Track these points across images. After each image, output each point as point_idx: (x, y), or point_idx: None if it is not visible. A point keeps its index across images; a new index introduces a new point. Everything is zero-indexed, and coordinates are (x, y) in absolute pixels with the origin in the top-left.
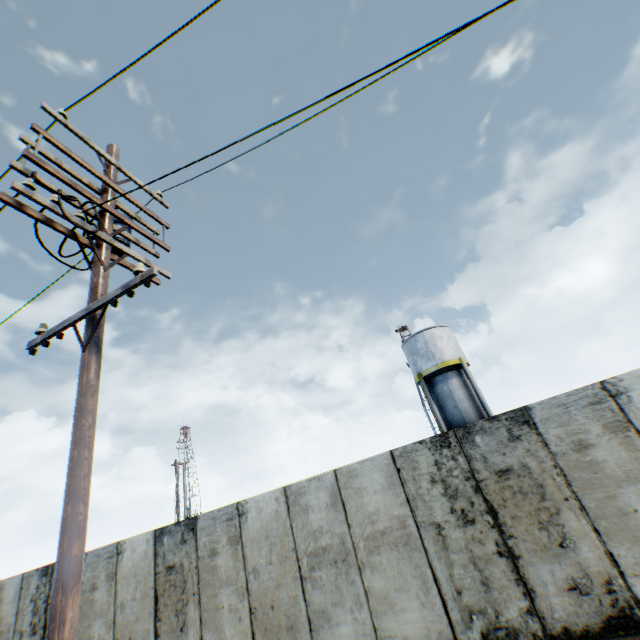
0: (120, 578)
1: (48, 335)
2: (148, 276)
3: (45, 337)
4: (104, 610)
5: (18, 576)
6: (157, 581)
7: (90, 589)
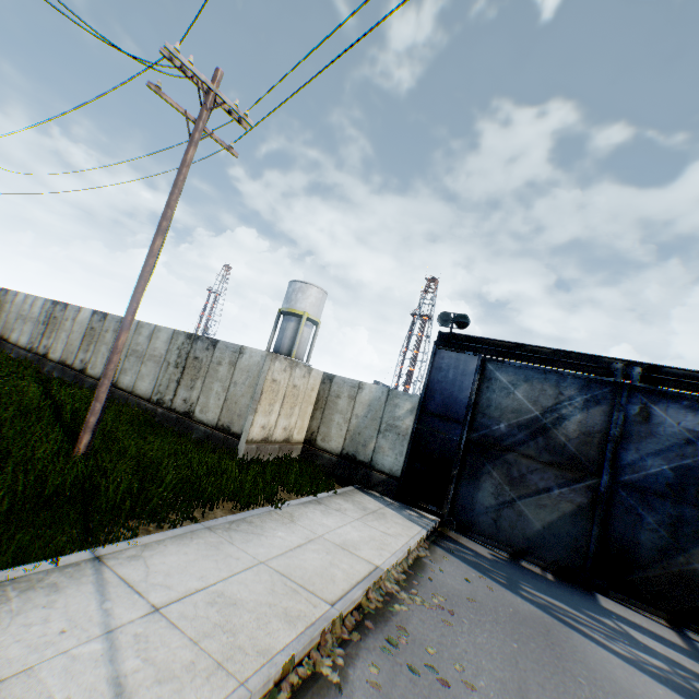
0: None
1: None
2: None
3: None
4: None
5: None
6: None
7: None
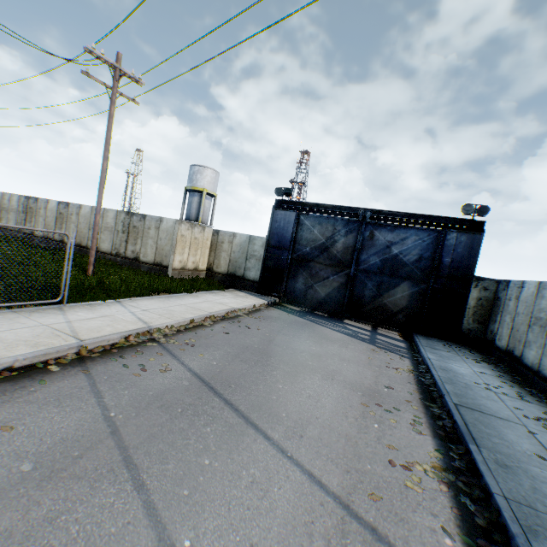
0: None
1: None
2: None
3: None
4: None
5: None
6: None
7: None
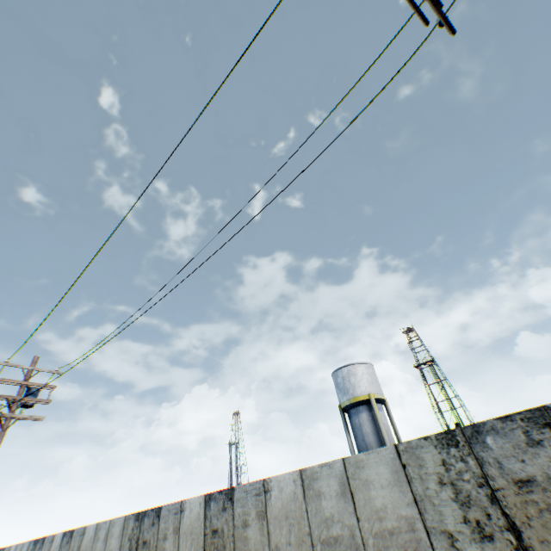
0: None
1: None
2: None
3: None
4: None
5: (30, 540)
6: None
7: None
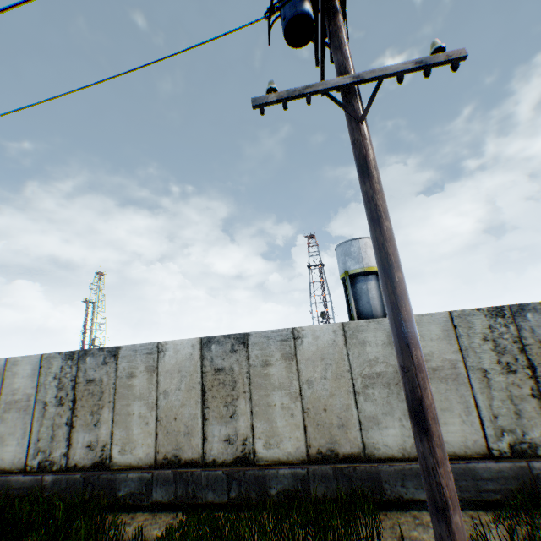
0: (161, 372)
1: (288, 95)
2: (457, 58)
3: (282, 97)
4: (144, 395)
5: (34, 357)
6: (204, 379)
7: (126, 377)
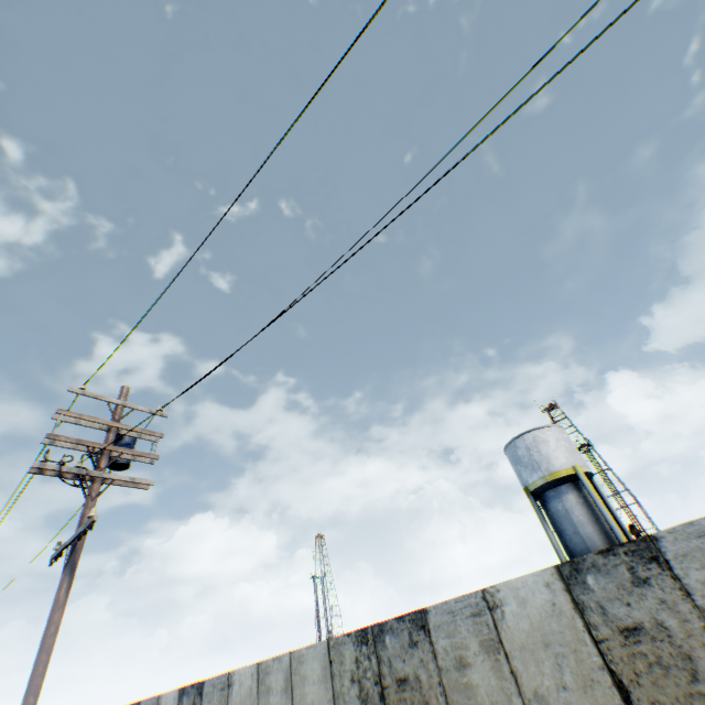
0: None
1: (58, 552)
2: (93, 521)
3: (57, 553)
4: None
5: None
6: None
7: None
